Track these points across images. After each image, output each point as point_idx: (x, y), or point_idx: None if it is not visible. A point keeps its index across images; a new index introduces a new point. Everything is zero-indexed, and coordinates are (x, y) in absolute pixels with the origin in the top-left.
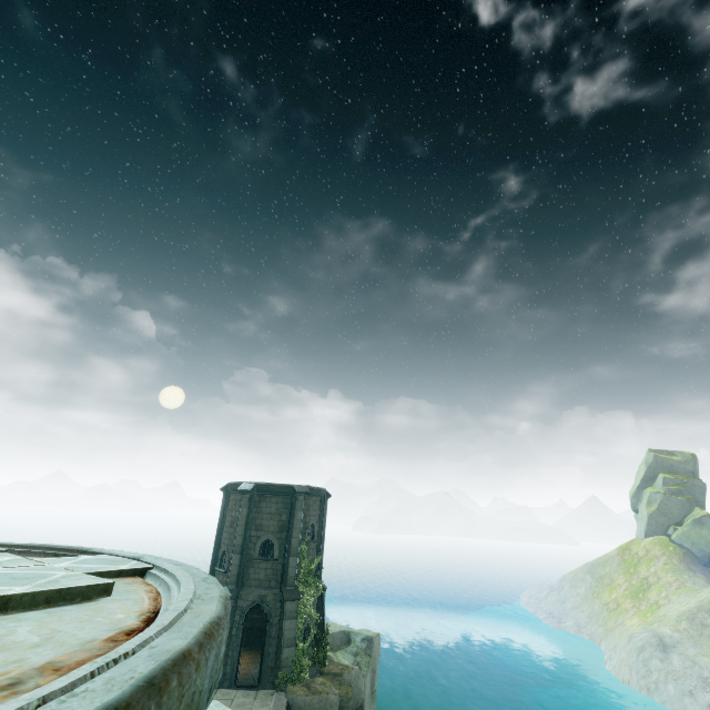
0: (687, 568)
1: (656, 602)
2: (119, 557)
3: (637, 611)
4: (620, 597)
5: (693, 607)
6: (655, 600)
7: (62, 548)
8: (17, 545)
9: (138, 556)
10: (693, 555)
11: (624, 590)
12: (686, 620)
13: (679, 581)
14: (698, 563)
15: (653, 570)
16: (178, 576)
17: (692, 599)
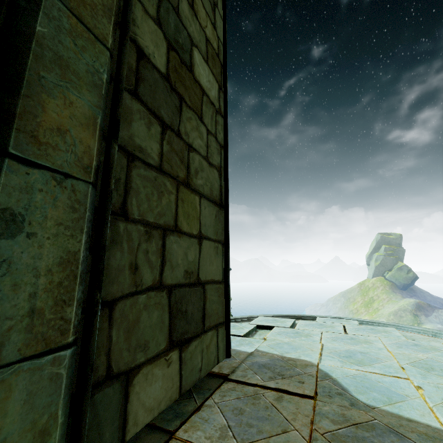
0: (392, 291)
1: (377, 308)
2: (327, 318)
3: (367, 313)
4: (359, 307)
5: (396, 309)
6: (376, 307)
7: (292, 316)
8: (272, 316)
9: (336, 317)
10: (396, 285)
11: (360, 304)
12: (392, 315)
13: (389, 298)
14: (397, 288)
15: (376, 293)
16: (390, 324)
17: (396, 305)
